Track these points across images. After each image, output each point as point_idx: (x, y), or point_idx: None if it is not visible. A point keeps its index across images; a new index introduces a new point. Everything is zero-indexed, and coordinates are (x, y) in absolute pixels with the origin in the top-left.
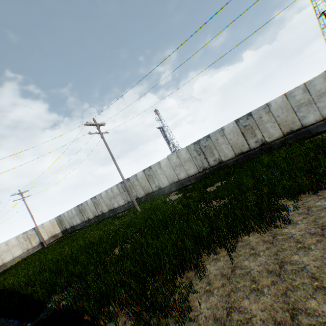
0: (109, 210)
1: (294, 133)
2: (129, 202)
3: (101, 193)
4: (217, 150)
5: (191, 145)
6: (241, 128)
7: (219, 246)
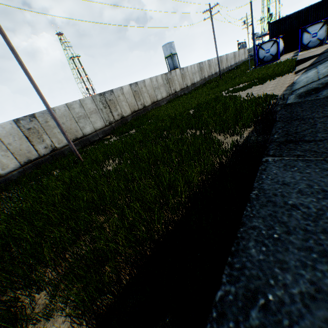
0: None
1: (155, 103)
2: None
3: None
4: (119, 106)
5: (97, 96)
6: (133, 92)
7: None
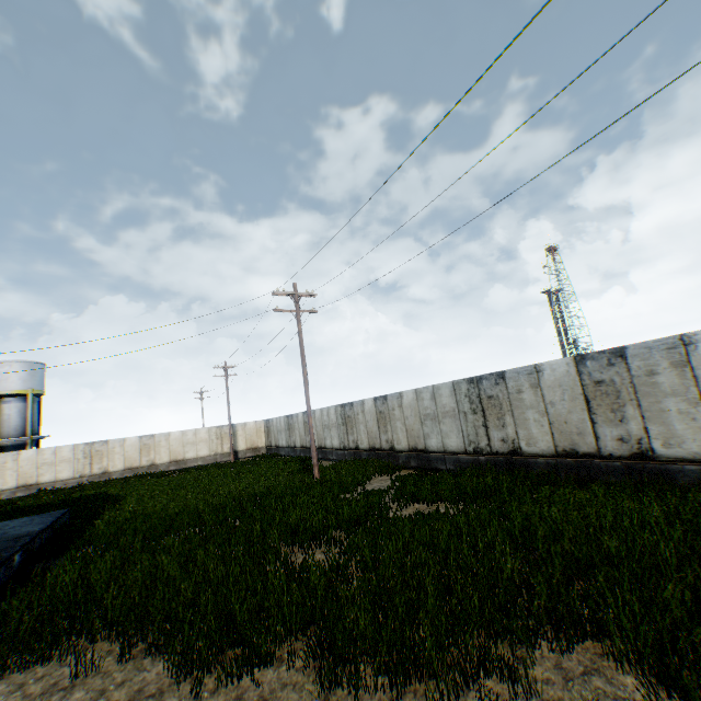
0: (319, 446)
1: None
2: (345, 448)
3: (315, 411)
4: (513, 418)
5: (462, 383)
6: (586, 385)
7: (143, 636)
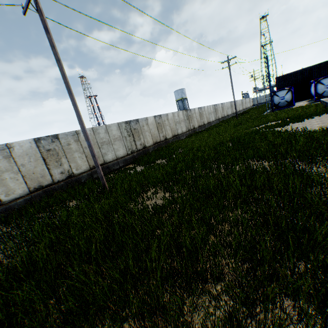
0: None
1: (176, 136)
2: None
3: None
4: (143, 135)
5: (123, 123)
6: (157, 123)
7: None
